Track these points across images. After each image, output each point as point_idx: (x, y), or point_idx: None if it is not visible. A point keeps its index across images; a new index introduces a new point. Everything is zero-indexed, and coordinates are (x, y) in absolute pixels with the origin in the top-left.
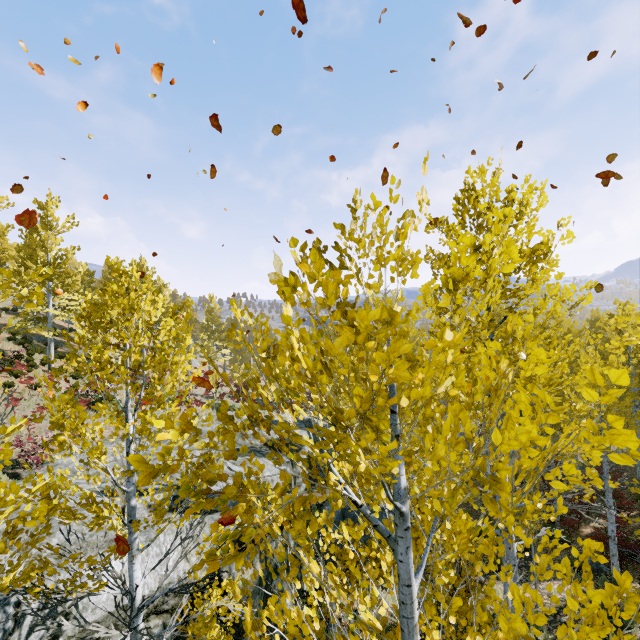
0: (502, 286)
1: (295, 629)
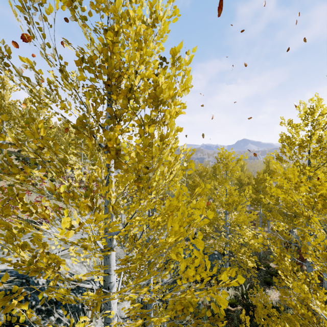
0: (324, 154)
1: (305, 295)
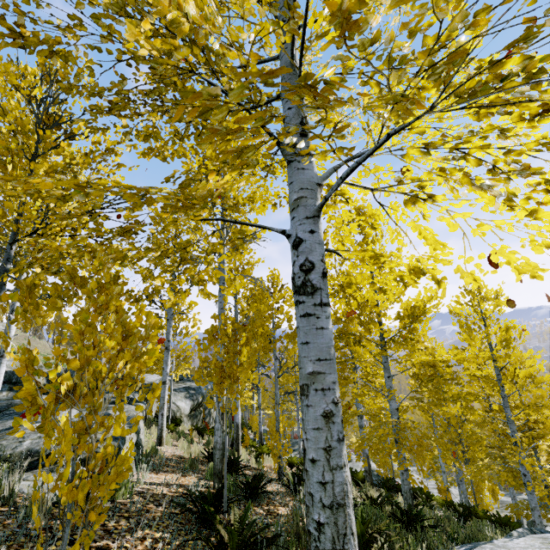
0: None
1: None
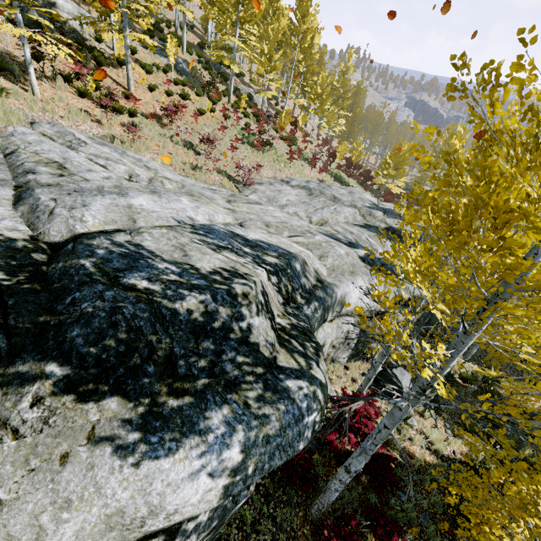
0: None
1: None
